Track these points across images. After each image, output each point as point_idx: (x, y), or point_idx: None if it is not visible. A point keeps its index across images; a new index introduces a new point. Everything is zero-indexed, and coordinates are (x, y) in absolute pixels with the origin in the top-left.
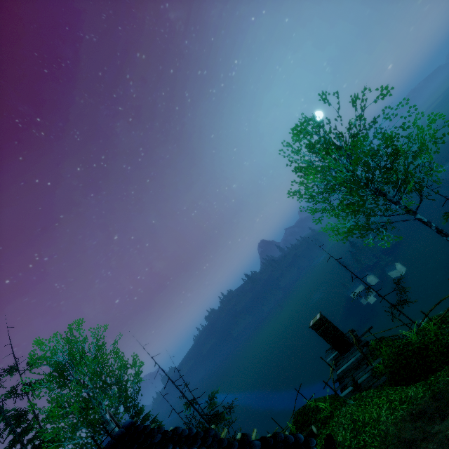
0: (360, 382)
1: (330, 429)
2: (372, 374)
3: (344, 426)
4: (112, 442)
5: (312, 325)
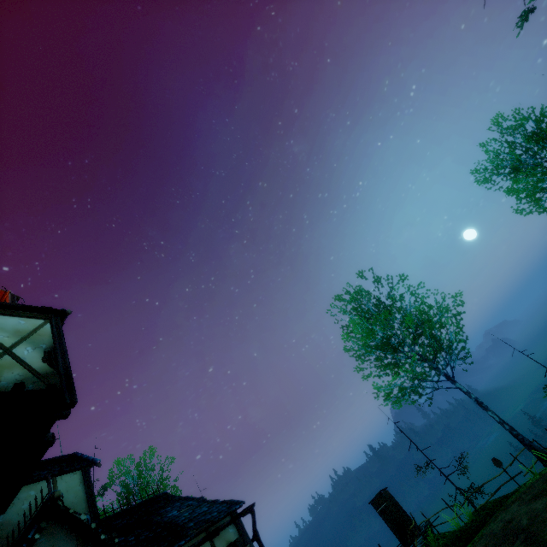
0: None
1: None
2: None
3: None
4: (154, 496)
5: (372, 501)
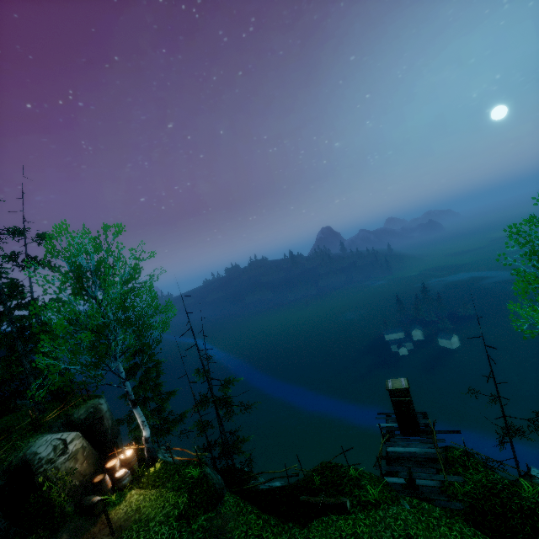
0: (420, 484)
1: (370, 520)
2: (441, 487)
3: (394, 534)
4: None
5: (391, 389)
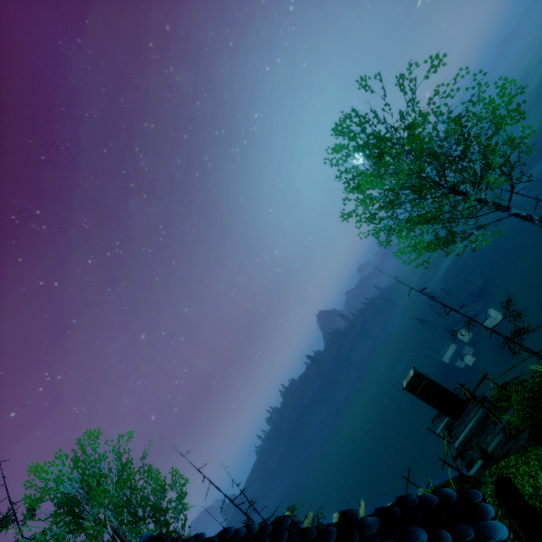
0: (492, 450)
1: None
2: (506, 435)
3: None
4: None
5: (406, 386)
